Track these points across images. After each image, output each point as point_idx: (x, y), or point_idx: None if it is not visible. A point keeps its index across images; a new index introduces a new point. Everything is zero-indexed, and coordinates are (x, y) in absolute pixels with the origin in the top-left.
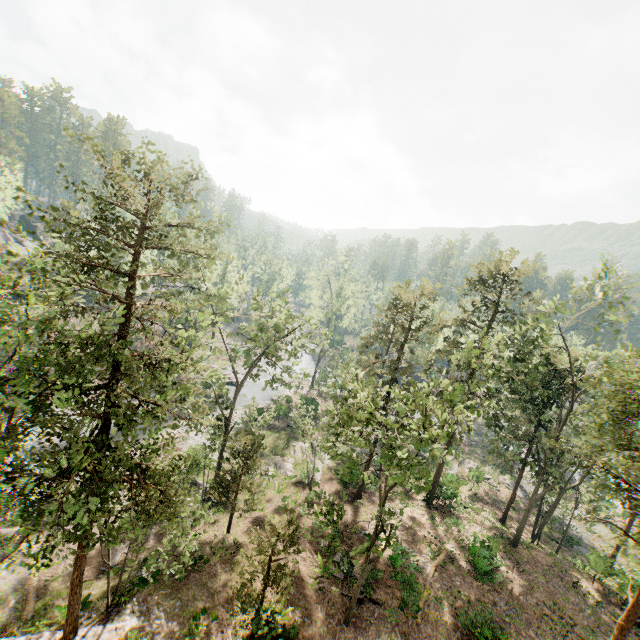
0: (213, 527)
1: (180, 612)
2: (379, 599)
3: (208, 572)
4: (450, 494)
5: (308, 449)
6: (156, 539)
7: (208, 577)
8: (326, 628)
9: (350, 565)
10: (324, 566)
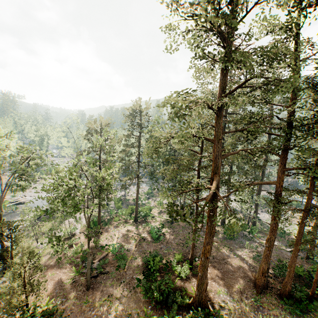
0: (5, 284)
1: None
2: (106, 271)
3: None
4: (145, 214)
5: (73, 221)
6: None
7: None
8: (75, 298)
9: (91, 263)
10: (76, 270)
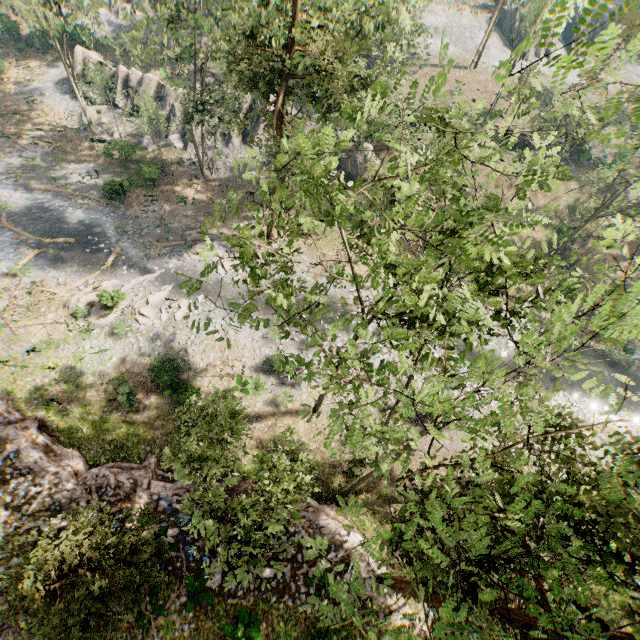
0: None
1: None
2: None
3: None
4: None
5: None
6: None
7: None
8: None
9: None
10: None
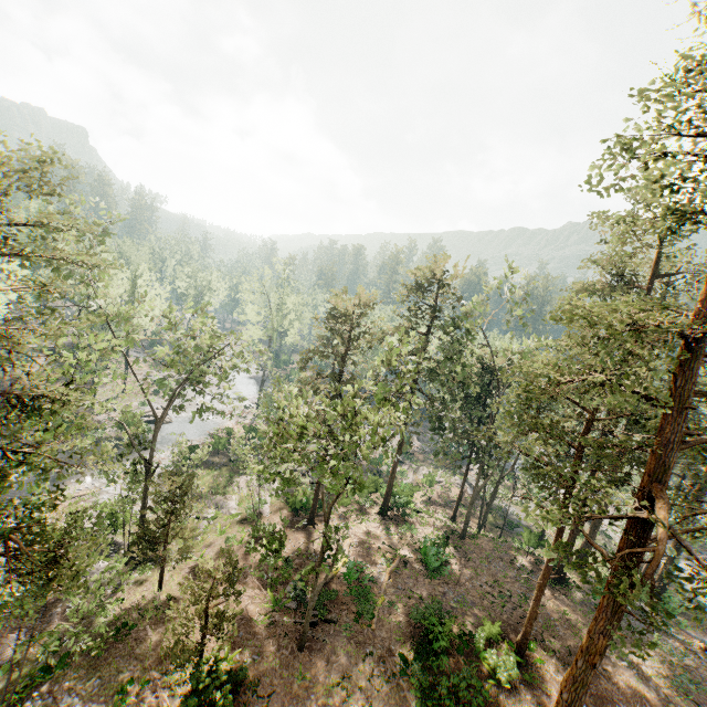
0: (141, 588)
1: (100, 691)
2: (334, 618)
3: (135, 638)
4: (403, 502)
5: (254, 482)
6: (64, 618)
7: (136, 644)
8: (279, 661)
9: (303, 592)
10: (275, 600)
